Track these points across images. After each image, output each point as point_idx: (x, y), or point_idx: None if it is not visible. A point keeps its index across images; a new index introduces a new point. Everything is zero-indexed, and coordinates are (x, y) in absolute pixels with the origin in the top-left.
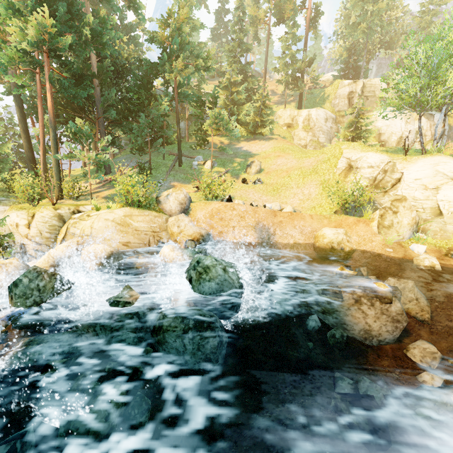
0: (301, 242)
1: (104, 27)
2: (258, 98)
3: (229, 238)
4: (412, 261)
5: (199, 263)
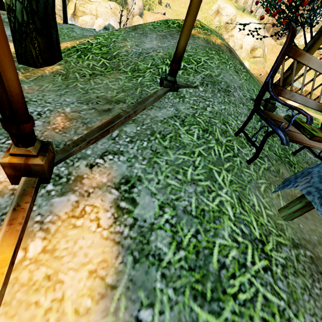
0: None
1: None
2: None
3: None
4: None
5: None
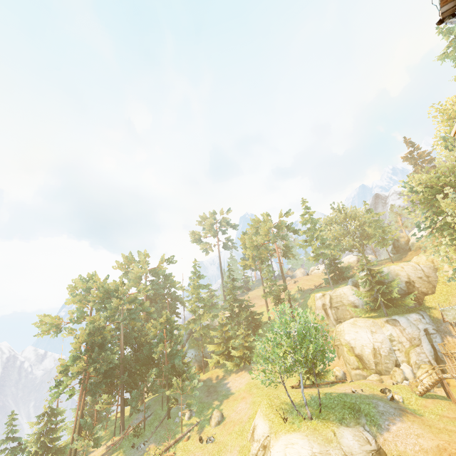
0: None
1: (113, 351)
2: (240, 333)
3: None
4: None
5: None
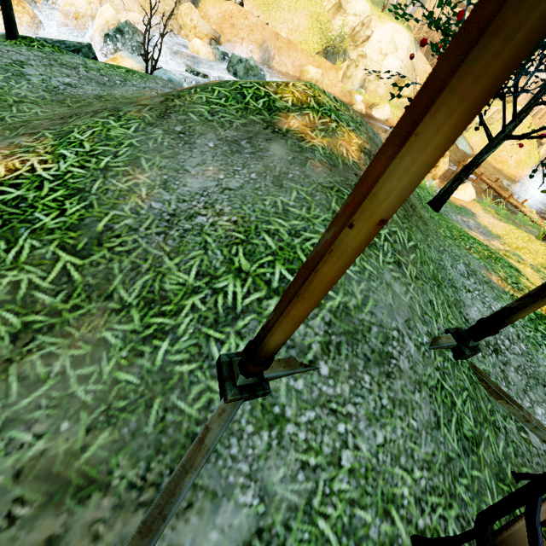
0: (290, 73)
1: None
2: None
3: (236, 51)
4: (352, 106)
5: (242, 62)
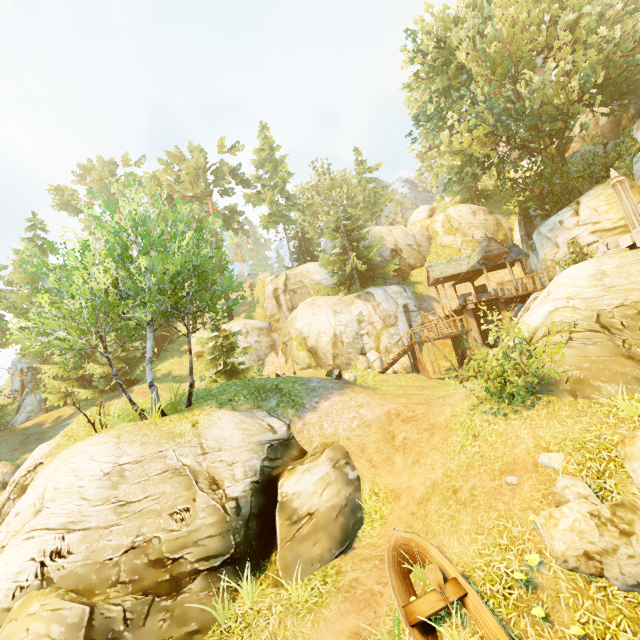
0: None
1: None
2: (114, 337)
3: None
4: None
5: None
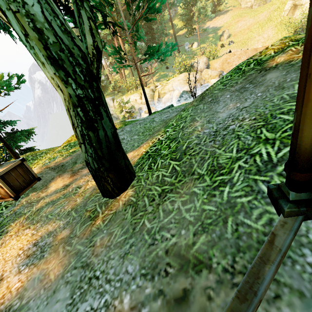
0: None
1: None
2: None
3: None
4: None
5: None
